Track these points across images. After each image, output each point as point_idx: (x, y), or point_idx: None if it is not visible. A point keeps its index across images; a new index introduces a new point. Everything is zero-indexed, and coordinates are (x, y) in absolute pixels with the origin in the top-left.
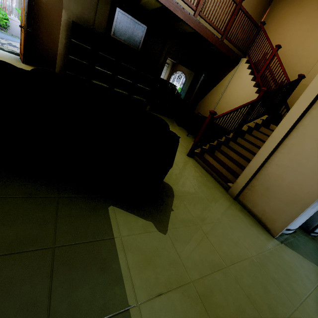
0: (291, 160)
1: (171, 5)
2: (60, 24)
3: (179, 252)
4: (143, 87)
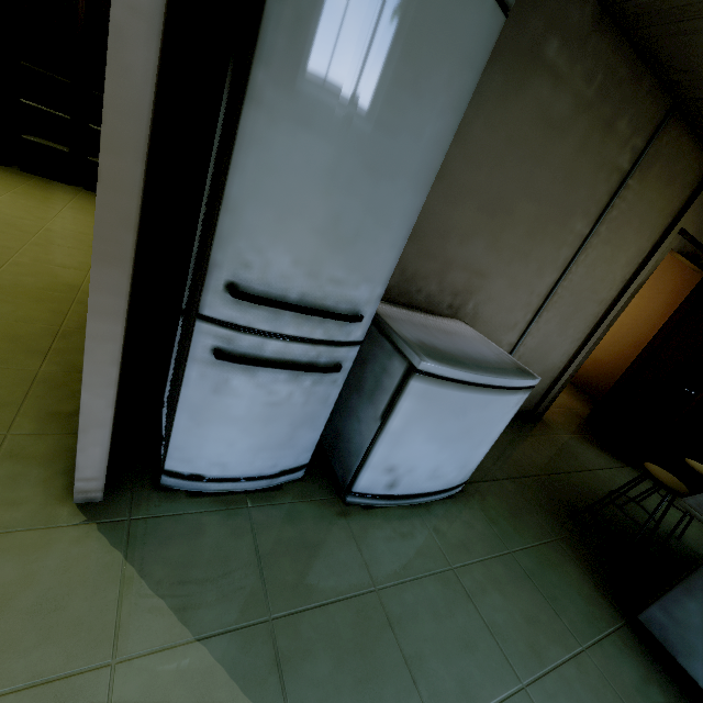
0: None
1: None
2: None
3: None
4: None
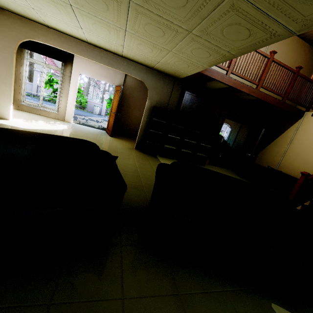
0: None
1: (238, 85)
2: (135, 105)
3: None
4: (203, 145)
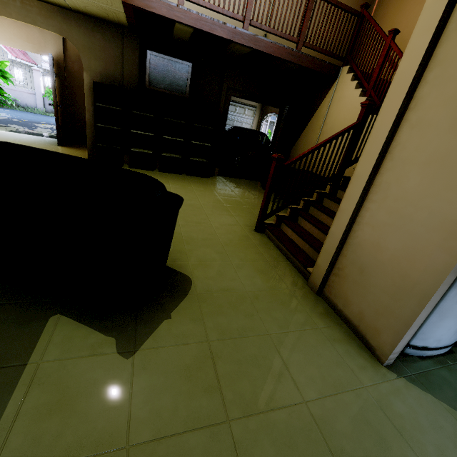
0: (390, 212)
1: (205, 24)
2: None
3: (136, 390)
4: (203, 144)
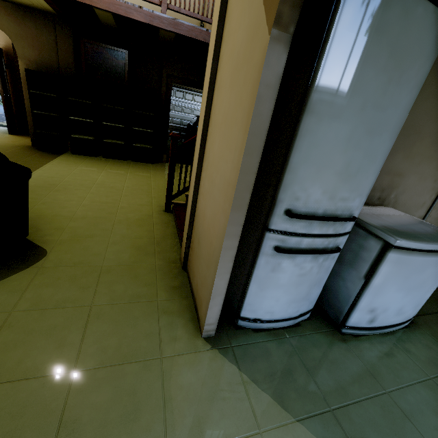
0: (208, 179)
1: (120, 8)
2: None
3: None
4: (148, 131)
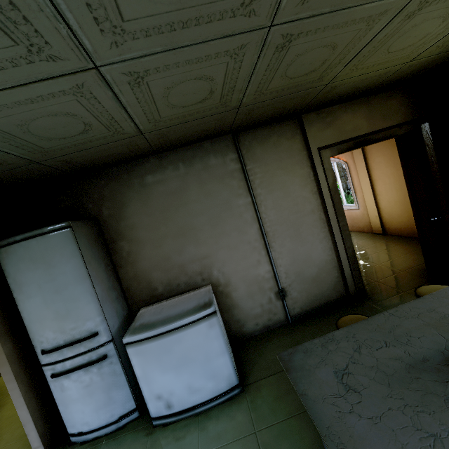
0: None
1: None
2: None
3: None
4: None
